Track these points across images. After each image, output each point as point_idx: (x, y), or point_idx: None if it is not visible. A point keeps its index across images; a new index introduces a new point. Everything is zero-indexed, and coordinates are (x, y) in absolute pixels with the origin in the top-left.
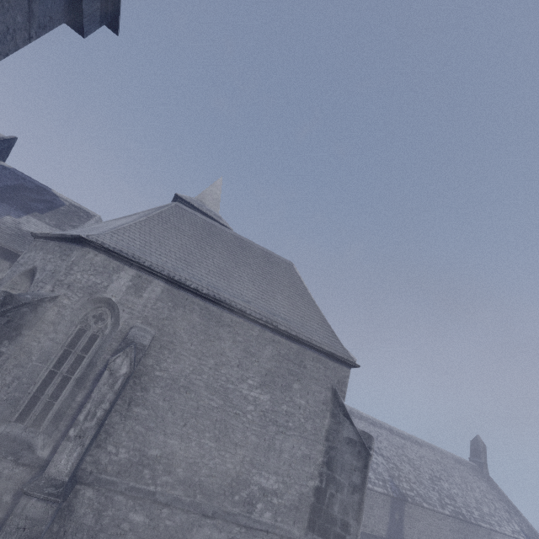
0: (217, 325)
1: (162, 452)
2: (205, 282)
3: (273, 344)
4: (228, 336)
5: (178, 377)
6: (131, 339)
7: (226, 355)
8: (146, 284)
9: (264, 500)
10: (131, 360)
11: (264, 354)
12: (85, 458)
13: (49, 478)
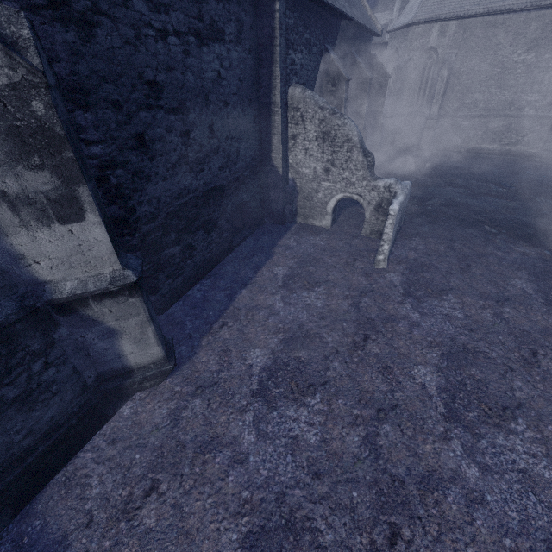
0: (493, 28)
1: (471, 101)
2: (482, 3)
3: (537, 19)
4: (501, 31)
5: (473, 68)
6: (446, 61)
7: (501, 44)
8: (446, 28)
9: (529, 106)
10: (447, 70)
11: (530, 30)
12: (441, 111)
13: (431, 115)
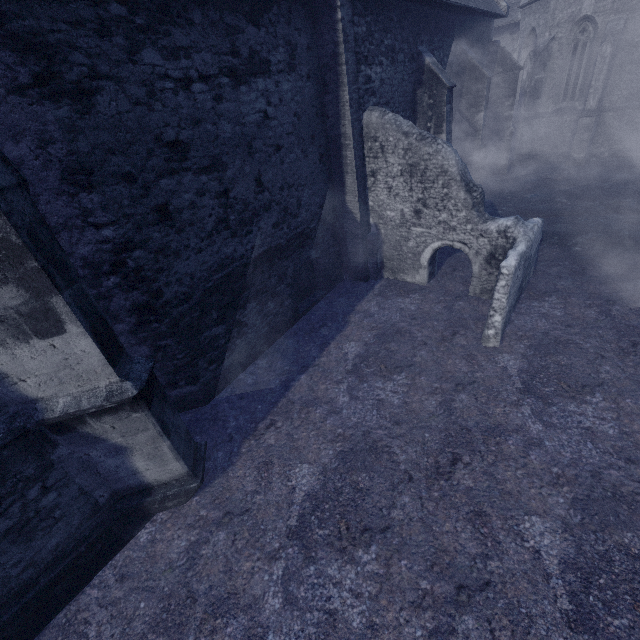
0: None
1: None
2: None
3: None
4: None
5: None
6: (608, 32)
7: None
8: None
9: None
10: (611, 44)
11: None
12: (603, 103)
13: (587, 111)
